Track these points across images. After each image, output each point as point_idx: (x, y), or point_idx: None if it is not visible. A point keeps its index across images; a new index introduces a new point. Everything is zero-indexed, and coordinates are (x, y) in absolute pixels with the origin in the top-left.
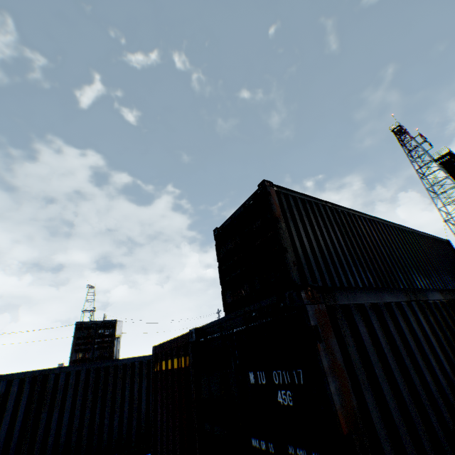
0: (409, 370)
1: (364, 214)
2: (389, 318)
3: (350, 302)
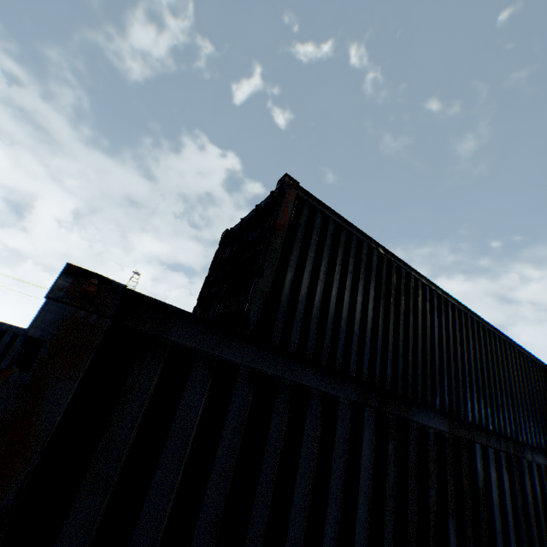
0: (253, 504)
1: (435, 285)
2: (287, 409)
3: (202, 348)
